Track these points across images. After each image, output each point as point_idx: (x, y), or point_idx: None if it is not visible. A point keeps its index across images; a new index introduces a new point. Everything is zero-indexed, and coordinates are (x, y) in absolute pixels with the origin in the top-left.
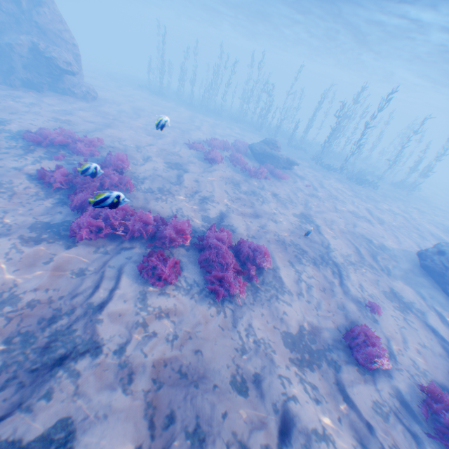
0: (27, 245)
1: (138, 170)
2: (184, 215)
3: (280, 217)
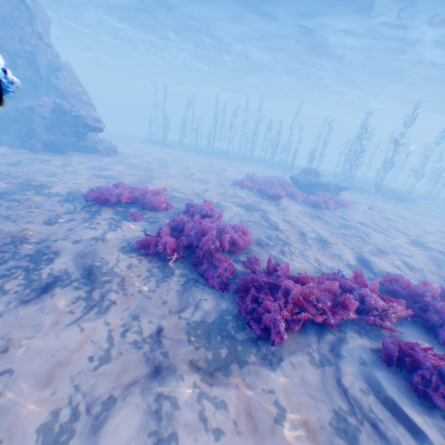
0: (215, 382)
1: (223, 218)
2: (328, 267)
3: (402, 248)
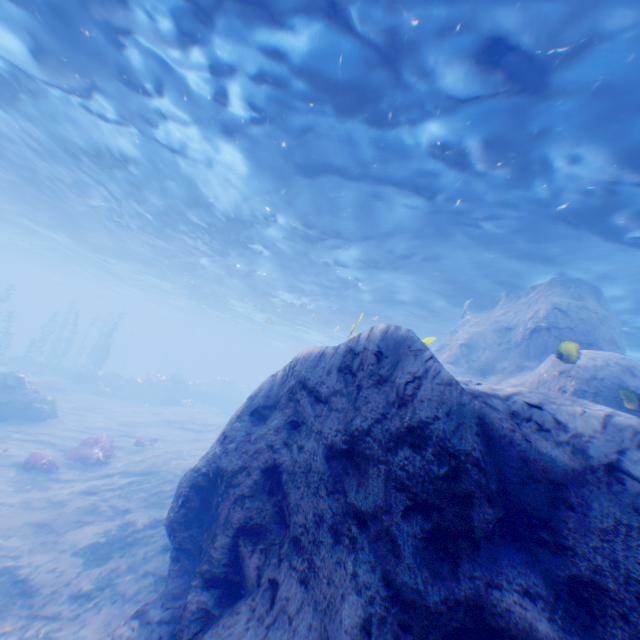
0: None
1: None
2: None
3: None
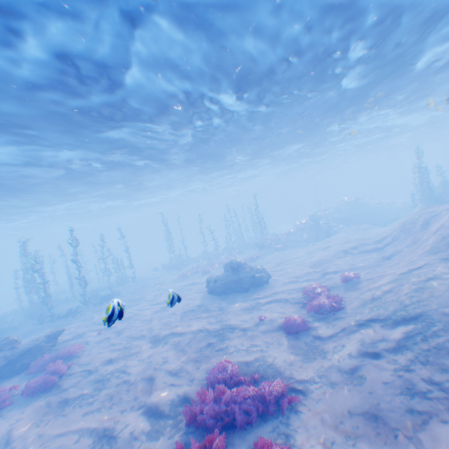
0: None
1: None
2: None
3: (157, 357)
